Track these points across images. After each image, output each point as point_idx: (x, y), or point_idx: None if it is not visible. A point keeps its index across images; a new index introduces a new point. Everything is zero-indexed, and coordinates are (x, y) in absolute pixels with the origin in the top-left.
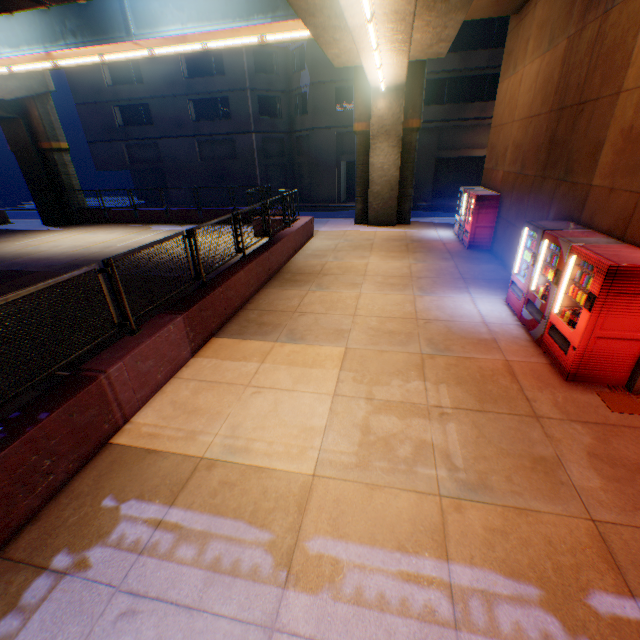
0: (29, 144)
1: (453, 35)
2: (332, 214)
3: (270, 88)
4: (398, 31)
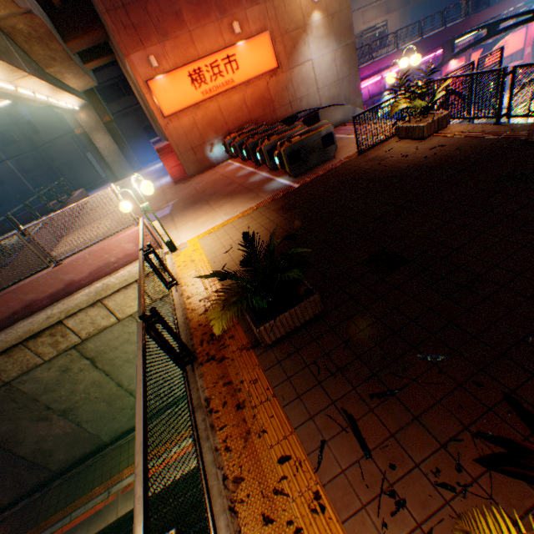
0: None
1: (92, 81)
2: (101, 187)
3: None
4: (64, 95)
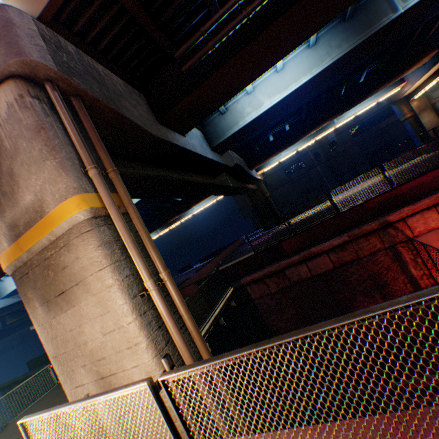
0: (261, 197)
1: None
2: None
3: (314, 148)
4: None
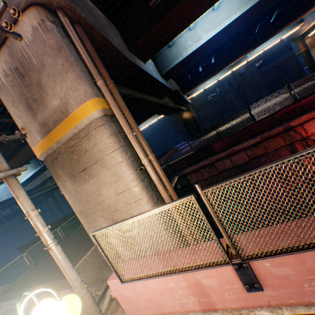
0: (189, 117)
1: None
2: None
3: (228, 79)
4: None
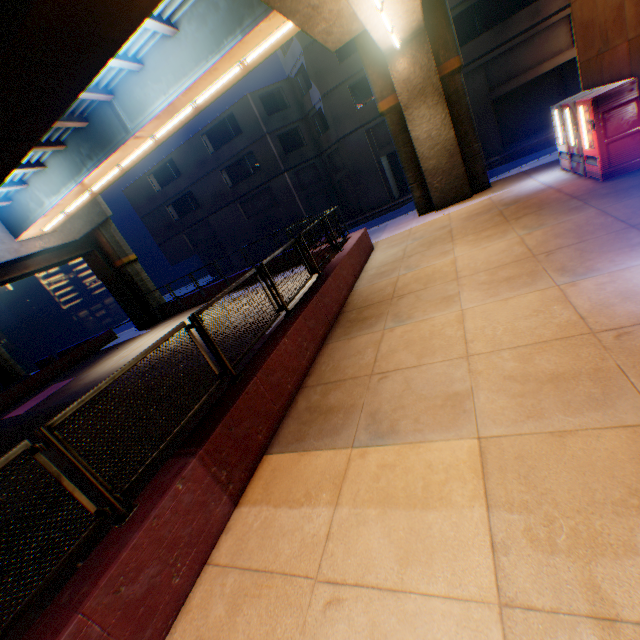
0: (107, 268)
1: None
2: (389, 216)
3: (286, 123)
4: None
